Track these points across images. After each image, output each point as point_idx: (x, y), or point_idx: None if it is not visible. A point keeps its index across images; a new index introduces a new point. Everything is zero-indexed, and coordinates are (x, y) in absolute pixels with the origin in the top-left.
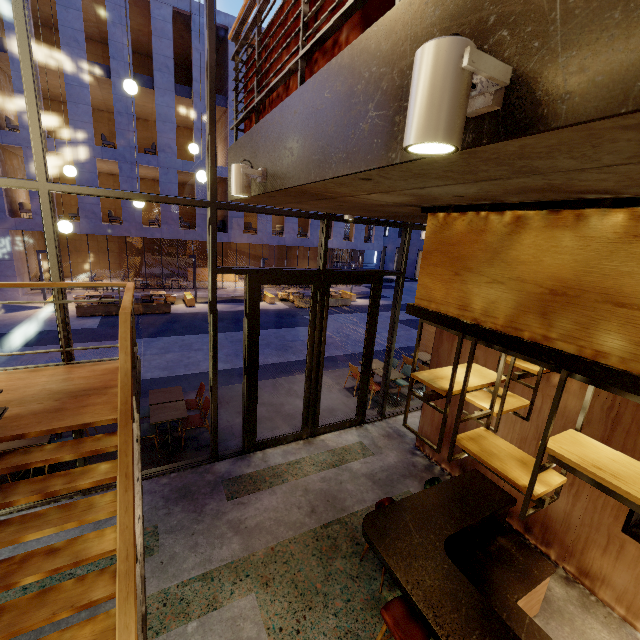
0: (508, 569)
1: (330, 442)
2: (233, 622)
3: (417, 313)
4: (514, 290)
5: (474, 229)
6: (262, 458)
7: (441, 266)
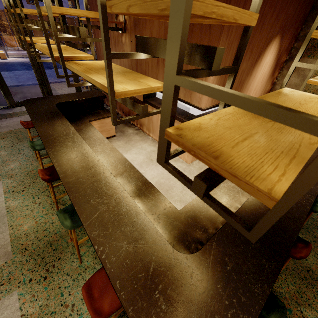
0: (94, 115)
1: None
2: None
3: None
4: None
5: None
6: (19, 109)
7: None
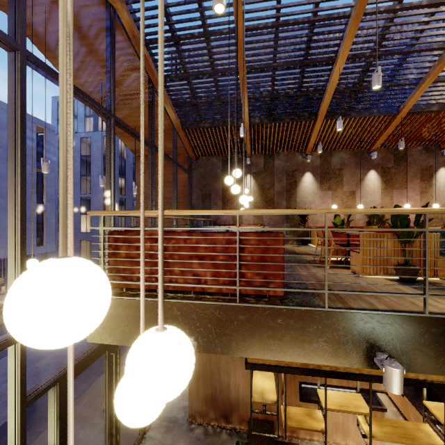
0: None
1: None
2: None
3: (253, 368)
4: None
5: None
6: None
7: None
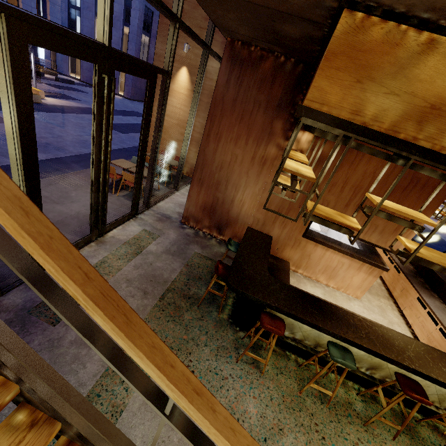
0: (279, 271)
1: (120, 236)
2: (145, 406)
3: (310, 114)
4: (405, 102)
5: (390, 40)
6: None
7: (344, 71)
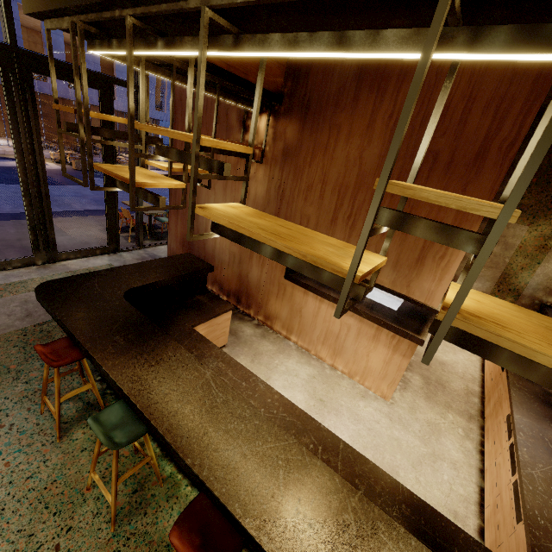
0: (195, 311)
1: (73, 266)
2: None
3: (29, 6)
4: None
5: None
6: None
7: None
